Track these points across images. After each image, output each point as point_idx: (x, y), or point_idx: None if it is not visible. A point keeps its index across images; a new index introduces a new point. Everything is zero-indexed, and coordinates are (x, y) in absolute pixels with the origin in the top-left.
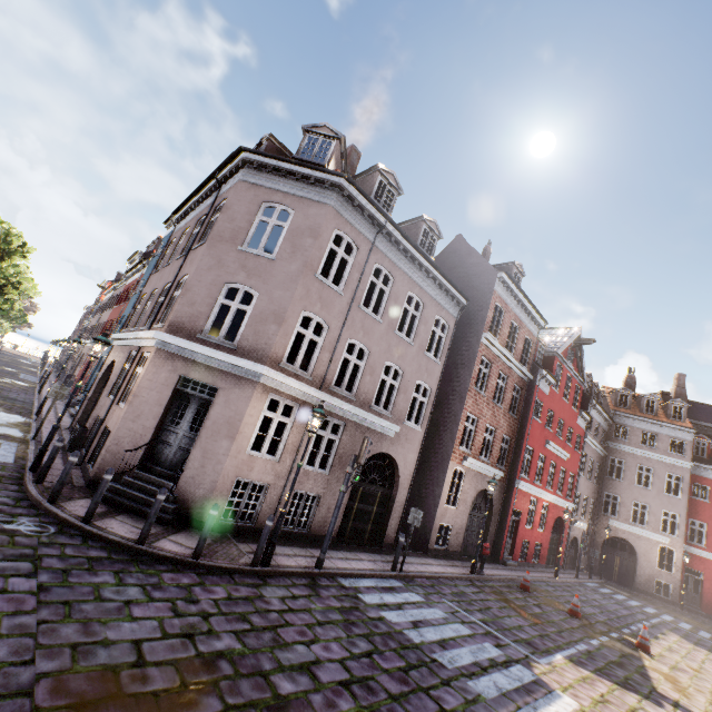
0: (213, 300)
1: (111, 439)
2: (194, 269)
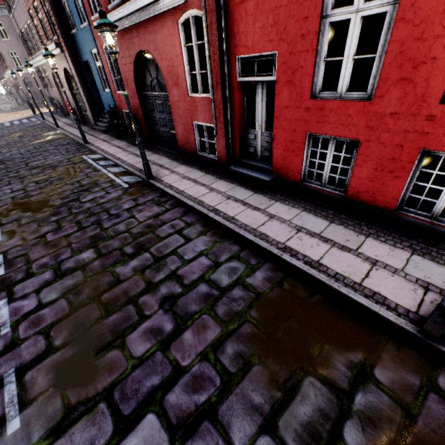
0: (11, 58)
1: None
2: (1, 52)
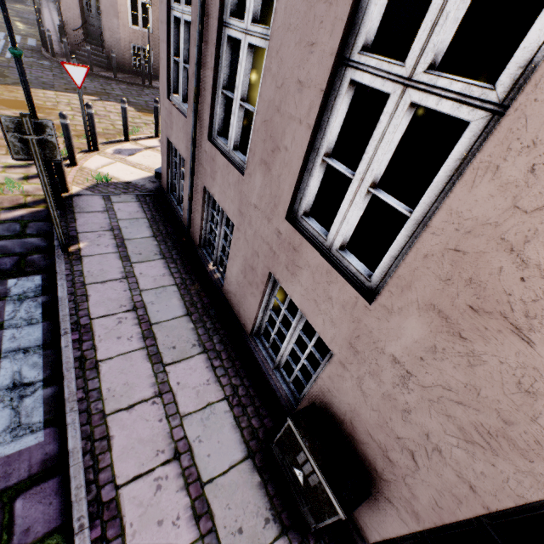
0: None
1: (66, 26)
2: None
